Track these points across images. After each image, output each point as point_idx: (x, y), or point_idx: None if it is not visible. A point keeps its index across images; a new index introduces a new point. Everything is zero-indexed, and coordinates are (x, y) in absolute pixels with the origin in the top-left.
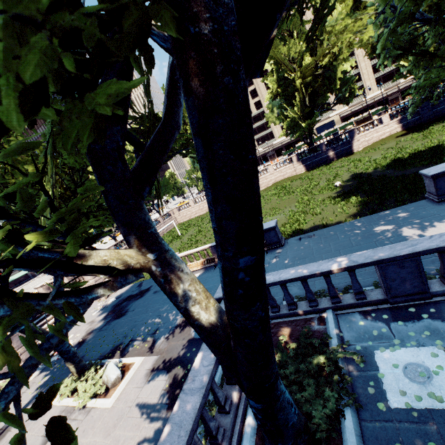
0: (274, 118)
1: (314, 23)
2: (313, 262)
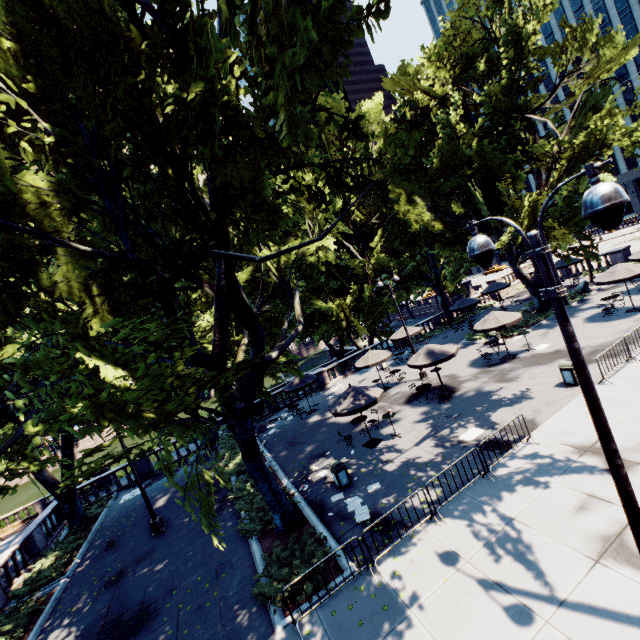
0: None
1: None
2: None
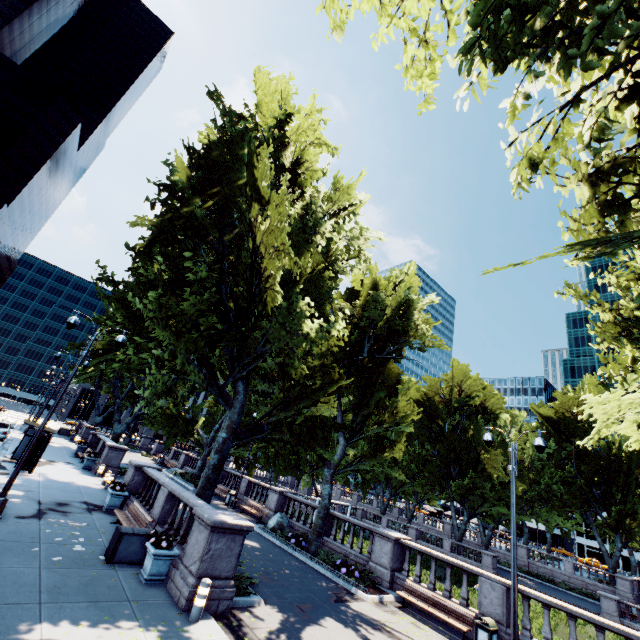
0: (271, 258)
1: (562, 501)
2: (587, 603)
